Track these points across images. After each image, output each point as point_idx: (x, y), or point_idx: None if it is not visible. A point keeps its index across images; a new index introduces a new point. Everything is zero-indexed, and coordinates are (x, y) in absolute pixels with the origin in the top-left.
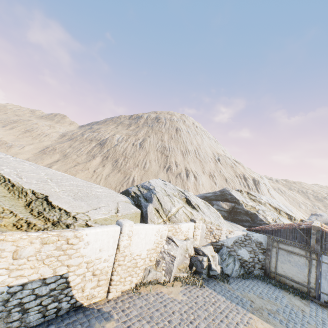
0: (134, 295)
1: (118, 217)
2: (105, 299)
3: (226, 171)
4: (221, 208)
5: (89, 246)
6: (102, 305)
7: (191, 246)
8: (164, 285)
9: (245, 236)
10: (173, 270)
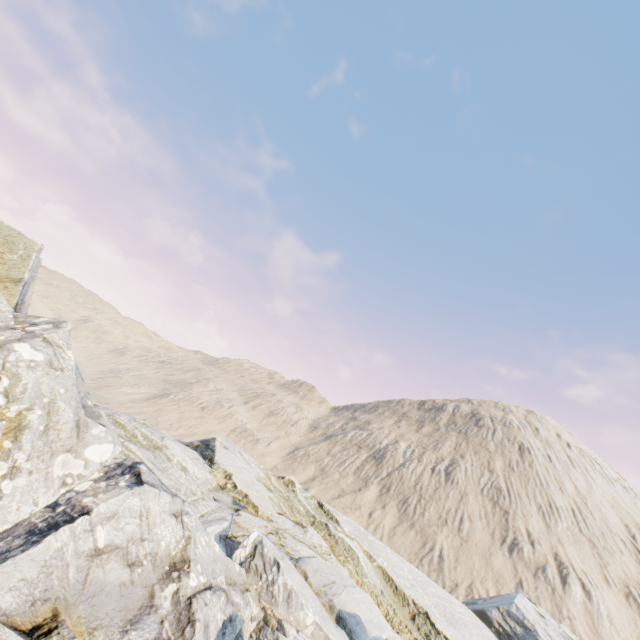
0: None
1: None
2: None
3: None
4: None
5: None
6: None
7: None
8: None
9: None
10: None
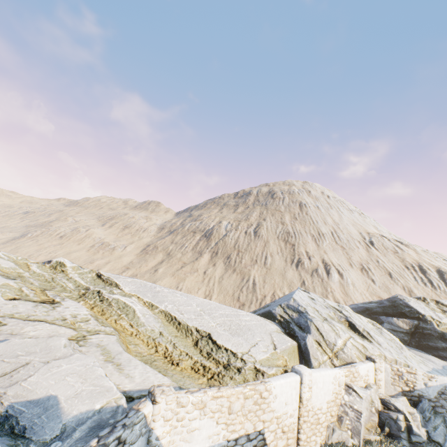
0: None
1: (278, 354)
2: None
3: (387, 261)
4: (396, 327)
5: (276, 399)
6: None
7: (376, 396)
8: None
9: None
10: (361, 430)
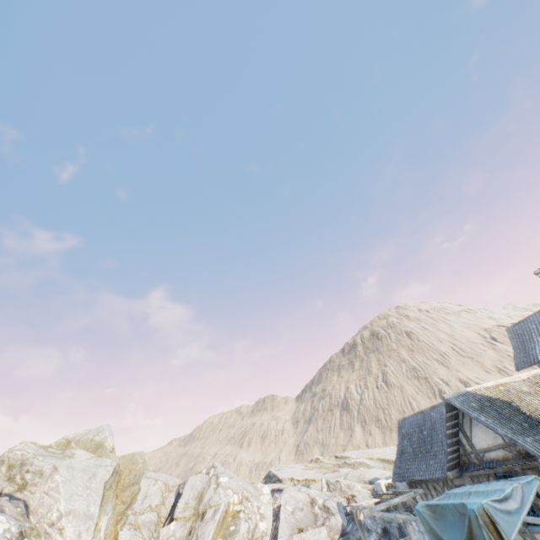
0: None
1: None
2: None
3: None
4: None
5: None
6: None
7: None
8: None
9: None
10: None
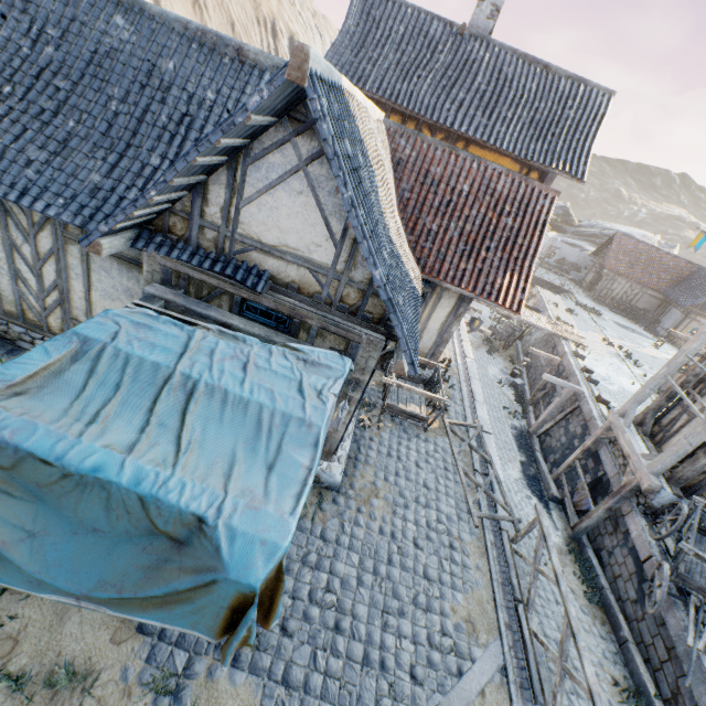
0: None
1: None
2: None
3: (236, 1)
4: None
5: None
6: None
7: None
8: None
9: None
10: None
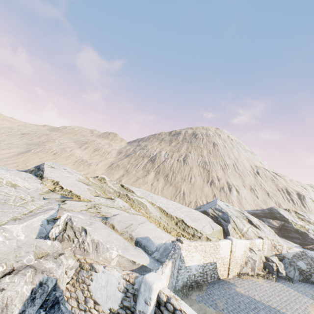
0: (239, 278)
1: (214, 232)
2: (227, 278)
3: (266, 185)
4: (271, 225)
5: (222, 249)
6: (228, 280)
7: (262, 255)
8: (252, 276)
9: (302, 252)
10: (255, 268)
